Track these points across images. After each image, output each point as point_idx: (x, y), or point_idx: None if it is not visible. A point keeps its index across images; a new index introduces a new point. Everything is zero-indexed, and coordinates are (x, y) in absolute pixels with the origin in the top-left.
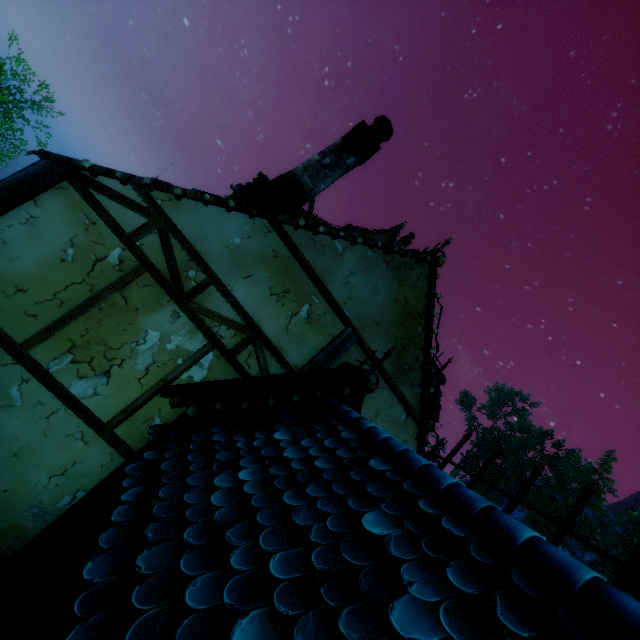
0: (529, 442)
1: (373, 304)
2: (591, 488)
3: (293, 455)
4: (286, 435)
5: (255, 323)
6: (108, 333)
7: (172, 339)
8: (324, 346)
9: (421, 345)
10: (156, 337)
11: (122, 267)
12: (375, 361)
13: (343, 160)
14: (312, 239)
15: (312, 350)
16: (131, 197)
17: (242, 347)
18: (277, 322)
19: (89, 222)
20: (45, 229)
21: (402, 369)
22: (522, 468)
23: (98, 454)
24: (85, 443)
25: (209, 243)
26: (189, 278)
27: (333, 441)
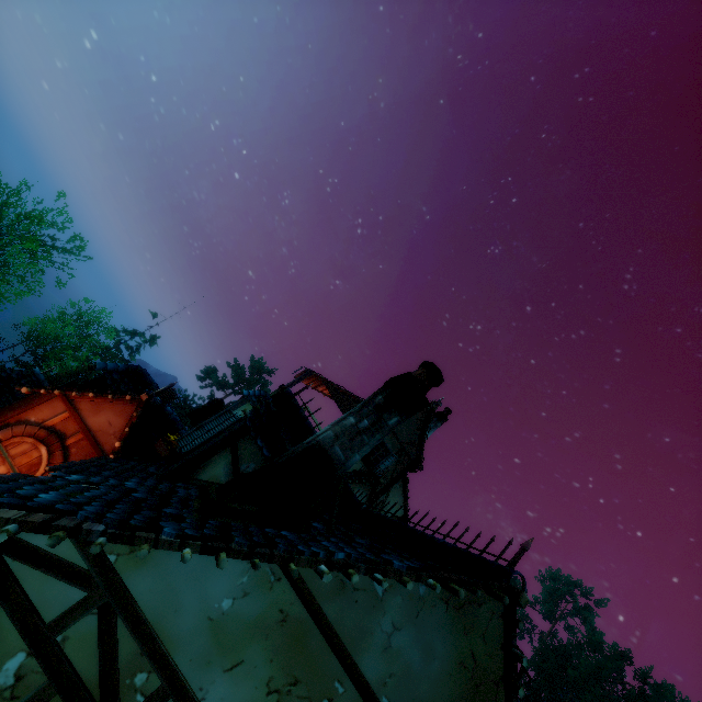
0: (604, 668)
1: (427, 677)
2: None
3: None
4: None
5: None
6: None
7: None
8: None
9: None
10: None
11: (17, 689)
12: None
13: (384, 420)
14: (340, 581)
15: None
16: (69, 556)
17: None
18: None
19: None
20: None
21: None
22: None
23: None
24: None
25: (180, 615)
26: (134, 688)
27: None
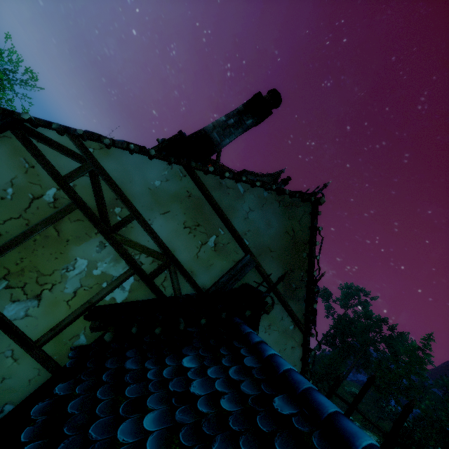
0: (371, 326)
1: (268, 235)
2: None
3: (200, 390)
4: (194, 361)
5: (170, 251)
6: (41, 261)
7: (98, 266)
8: (228, 270)
9: (305, 268)
10: (84, 264)
11: (56, 204)
12: (269, 282)
13: (244, 121)
14: (219, 182)
15: (218, 273)
16: (67, 145)
17: (159, 272)
18: (189, 250)
19: (28, 166)
20: None
21: (290, 288)
22: (366, 345)
23: (26, 369)
24: (14, 360)
25: (133, 184)
26: (115, 214)
27: (237, 370)
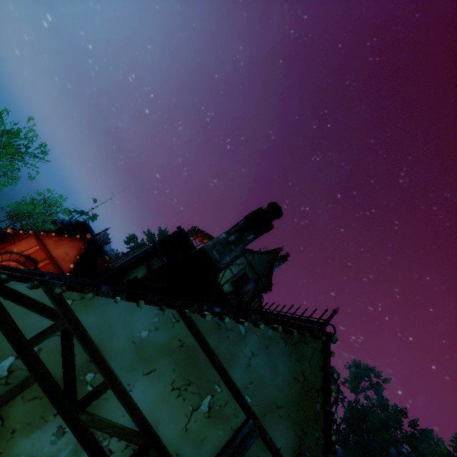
0: (389, 420)
1: (274, 385)
2: None
3: None
4: None
5: (151, 429)
6: None
7: None
8: (224, 443)
9: (321, 425)
10: None
11: (10, 379)
12: (277, 455)
13: (245, 236)
14: (217, 324)
15: (211, 451)
16: (41, 299)
17: None
18: (176, 422)
19: None
20: None
21: None
22: (387, 447)
23: None
24: None
25: (114, 339)
26: (85, 382)
27: None
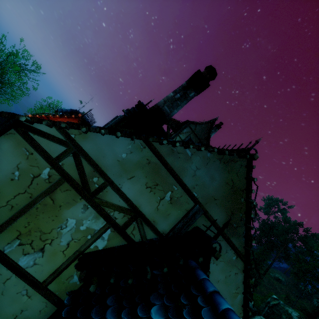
0: (289, 229)
1: (212, 187)
2: None
3: None
4: (160, 313)
5: (137, 208)
6: (42, 223)
7: (83, 223)
8: (181, 217)
9: (244, 210)
10: (73, 223)
11: (50, 180)
12: (215, 224)
13: (187, 94)
14: (171, 149)
15: (174, 220)
16: (55, 134)
17: (129, 224)
18: (151, 205)
19: (28, 153)
20: (0, 160)
21: (232, 227)
22: (286, 243)
23: (37, 303)
24: (28, 297)
25: (106, 159)
26: (93, 182)
27: None
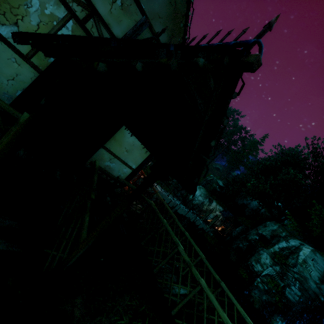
0: (235, 131)
1: (157, 3)
2: (218, 32)
3: None
4: None
5: (92, 3)
6: None
7: (47, 7)
8: (132, 27)
9: (182, 36)
10: (37, 4)
11: None
12: (158, 41)
13: None
14: None
15: (125, 29)
16: None
17: (87, 19)
18: (105, 6)
19: None
20: None
21: None
22: (230, 142)
23: (27, 72)
24: (18, 65)
25: None
26: None
27: None
